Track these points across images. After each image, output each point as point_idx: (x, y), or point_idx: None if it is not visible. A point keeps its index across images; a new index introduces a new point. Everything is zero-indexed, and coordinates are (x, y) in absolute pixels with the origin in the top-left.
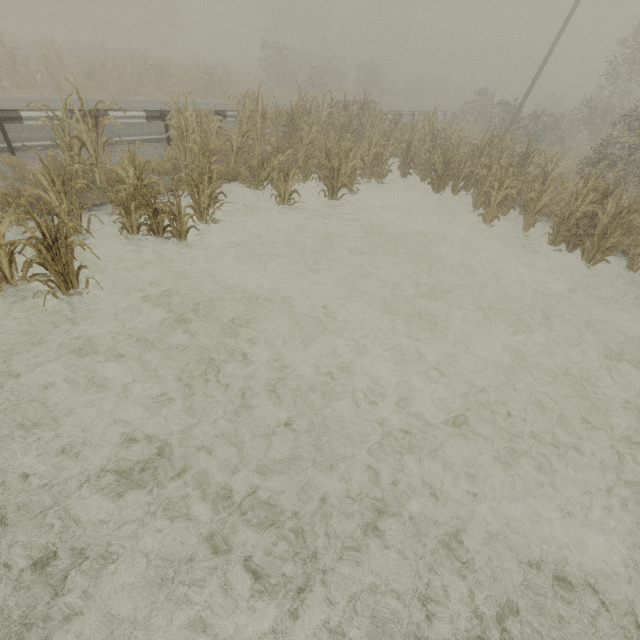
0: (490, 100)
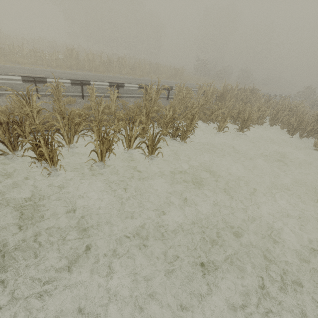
0: (313, 91)
